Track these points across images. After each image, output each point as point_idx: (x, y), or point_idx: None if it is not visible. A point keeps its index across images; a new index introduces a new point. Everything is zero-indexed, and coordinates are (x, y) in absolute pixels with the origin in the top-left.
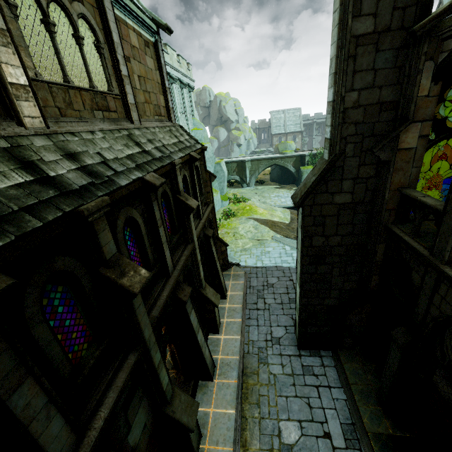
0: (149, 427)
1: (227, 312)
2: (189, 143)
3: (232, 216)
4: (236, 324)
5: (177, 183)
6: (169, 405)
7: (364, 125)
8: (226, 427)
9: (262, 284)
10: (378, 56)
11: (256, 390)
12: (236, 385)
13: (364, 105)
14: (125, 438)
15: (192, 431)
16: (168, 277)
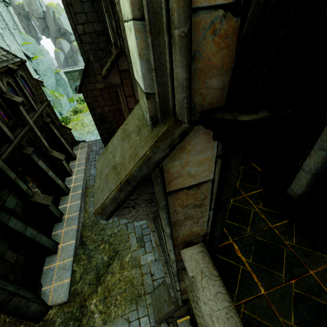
0: (21, 205)
1: (76, 166)
2: (6, 58)
3: (79, 112)
4: (82, 169)
5: (0, 87)
6: (32, 198)
7: (93, 44)
8: (76, 207)
9: (99, 148)
10: (83, 5)
11: (92, 192)
12: (81, 192)
13: (88, 33)
14: (3, 204)
15: (49, 206)
16: (12, 142)
